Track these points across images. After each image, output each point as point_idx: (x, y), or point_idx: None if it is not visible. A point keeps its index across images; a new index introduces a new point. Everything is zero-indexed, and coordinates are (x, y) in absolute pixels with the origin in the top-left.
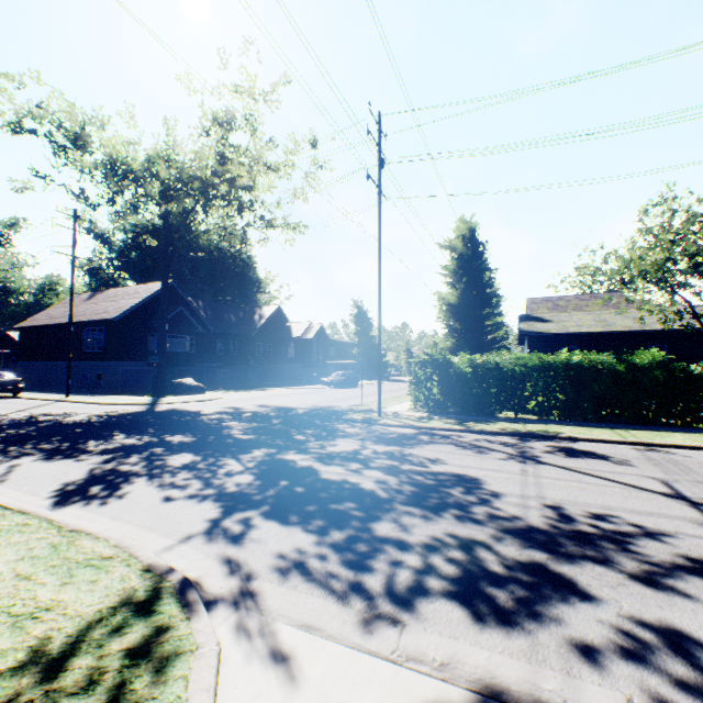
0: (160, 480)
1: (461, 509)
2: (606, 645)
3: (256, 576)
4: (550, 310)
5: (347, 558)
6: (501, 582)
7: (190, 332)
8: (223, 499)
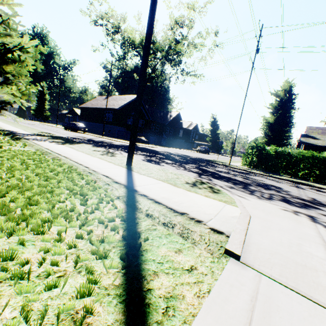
0: (169, 164)
1: (277, 191)
2: None
3: (222, 186)
4: (319, 134)
5: (245, 190)
6: (295, 203)
7: (143, 118)
8: (194, 172)
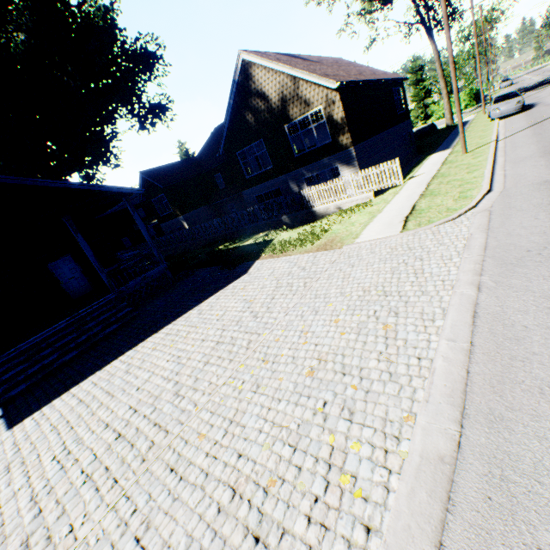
0: None
1: None
2: None
3: None
4: None
5: None
6: None
7: None
8: None
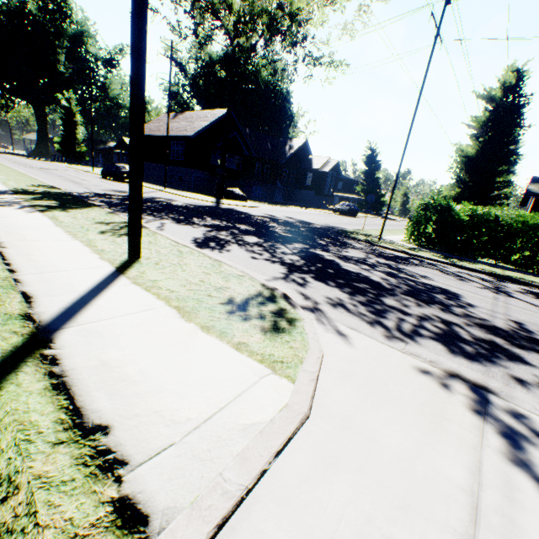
0: (245, 248)
1: (443, 306)
2: (535, 384)
3: (318, 303)
4: None
5: (369, 309)
6: (469, 344)
7: (239, 153)
8: (285, 265)
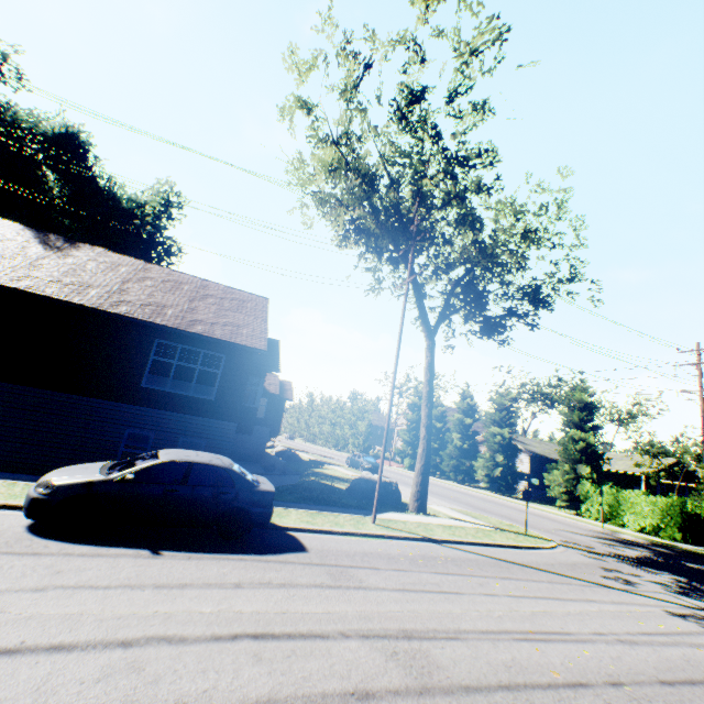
0: None
1: None
2: None
3: None
4: None
5: None
6: None
7: None
8: None
